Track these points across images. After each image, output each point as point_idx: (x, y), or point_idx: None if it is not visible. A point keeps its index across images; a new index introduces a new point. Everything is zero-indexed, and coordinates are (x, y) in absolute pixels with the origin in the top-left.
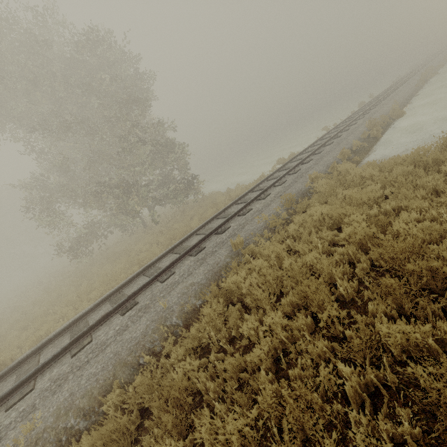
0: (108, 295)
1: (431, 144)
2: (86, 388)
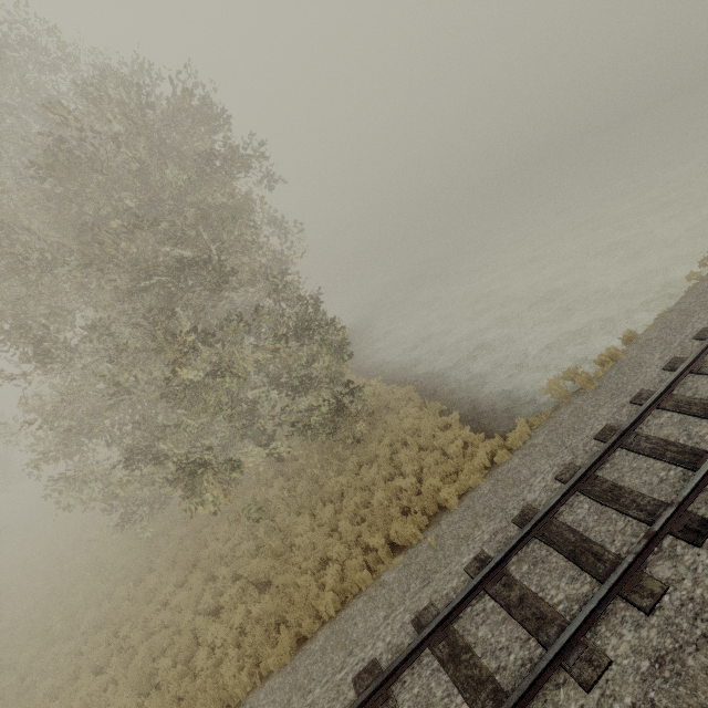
0: None
1: None
2: None
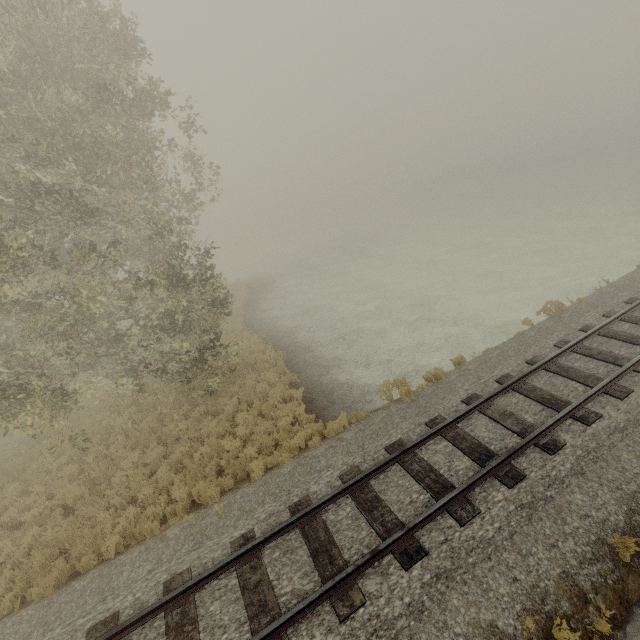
0: None
1: None
2: None
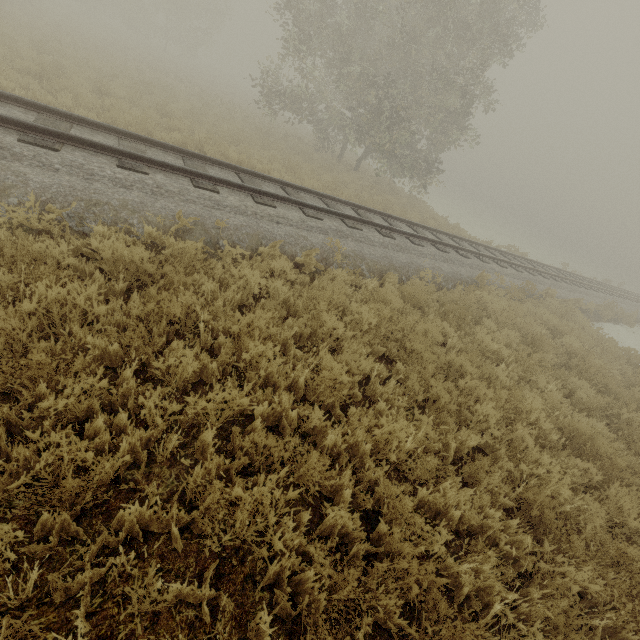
0: (358, 205)
1: (633, 359)
2: (372, 259)
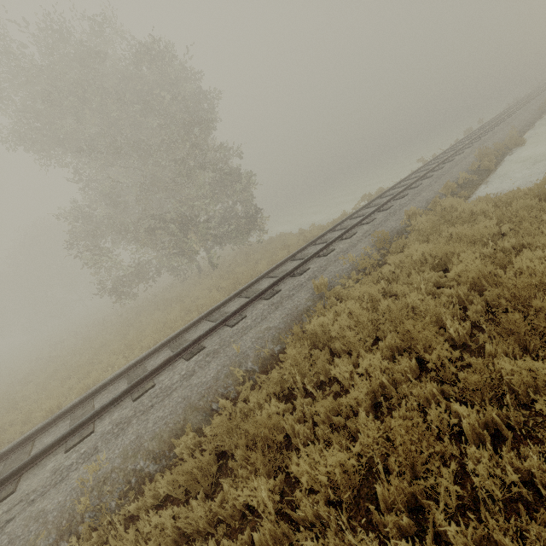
0: (168, 340)
1: None
2: (155, 431)
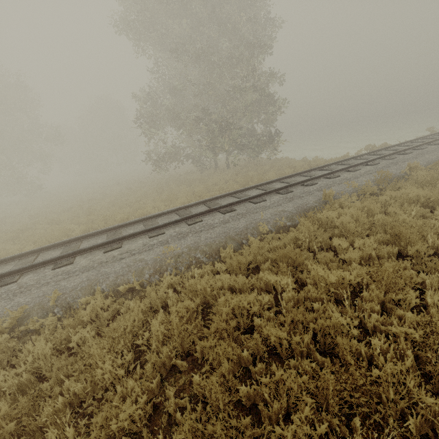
0: (206, 200)
1: None
2: (207, 242)
